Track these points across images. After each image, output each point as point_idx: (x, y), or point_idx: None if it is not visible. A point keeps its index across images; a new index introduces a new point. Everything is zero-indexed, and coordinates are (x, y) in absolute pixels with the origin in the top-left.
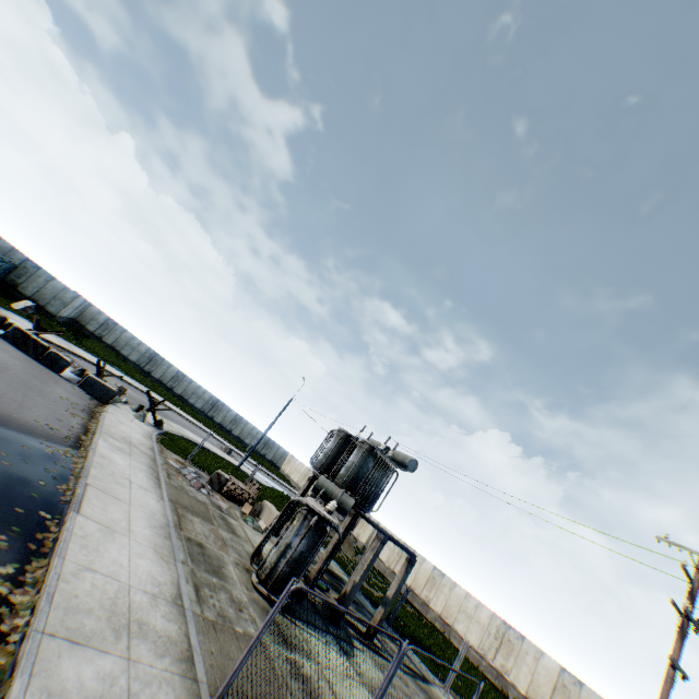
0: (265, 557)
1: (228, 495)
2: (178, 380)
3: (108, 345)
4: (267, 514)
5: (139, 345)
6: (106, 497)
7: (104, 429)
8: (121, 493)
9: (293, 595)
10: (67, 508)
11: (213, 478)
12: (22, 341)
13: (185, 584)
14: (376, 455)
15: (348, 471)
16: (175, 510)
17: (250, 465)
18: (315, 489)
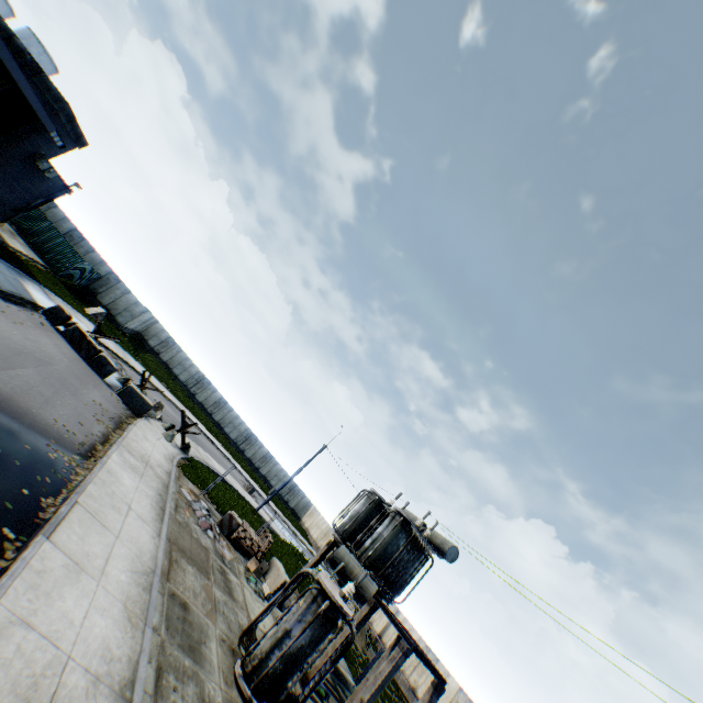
0: (256, 642)
1: (236, 542)
2: (219, 407)
3: (163, 362)
4: (273, 576)
5: (190, 366)
6: (92, 522)
7: (124, 442)
8: (113, 519)
9: (281, 702)
10: (40, 528)
11: (224, 520)
12: (78, 340)
13: (145, 664)
14: (410, 532)
15: (375, 544)
16: (169, 552)
17: (270, 510)
18: (332, 561)
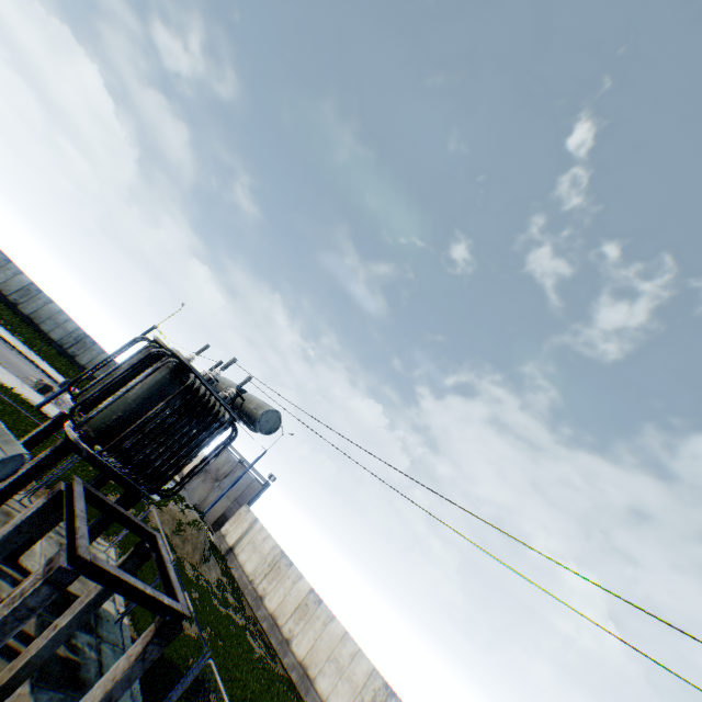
0: None
1: None
2: (29, 295)
3: None
4: None
5: None
6: None
7: None
8: None
9: None
10: None
11: None
12: None
13: None
14: (190, 385)
15: (115, 403)
16: None
17: None
18: None
